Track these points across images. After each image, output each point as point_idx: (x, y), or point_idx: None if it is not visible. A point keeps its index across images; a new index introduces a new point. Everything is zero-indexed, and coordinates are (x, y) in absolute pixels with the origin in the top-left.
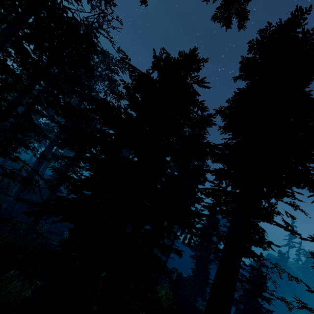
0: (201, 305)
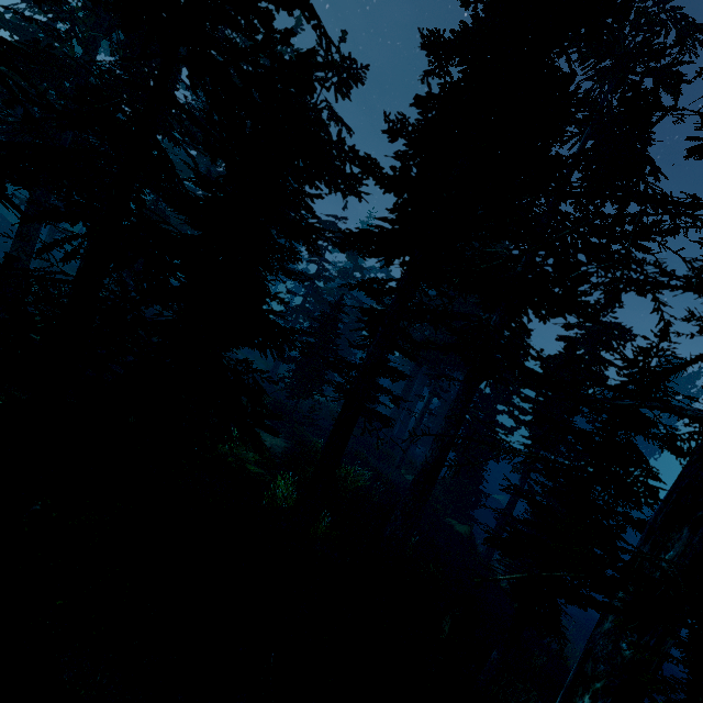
0: (456, 521)
